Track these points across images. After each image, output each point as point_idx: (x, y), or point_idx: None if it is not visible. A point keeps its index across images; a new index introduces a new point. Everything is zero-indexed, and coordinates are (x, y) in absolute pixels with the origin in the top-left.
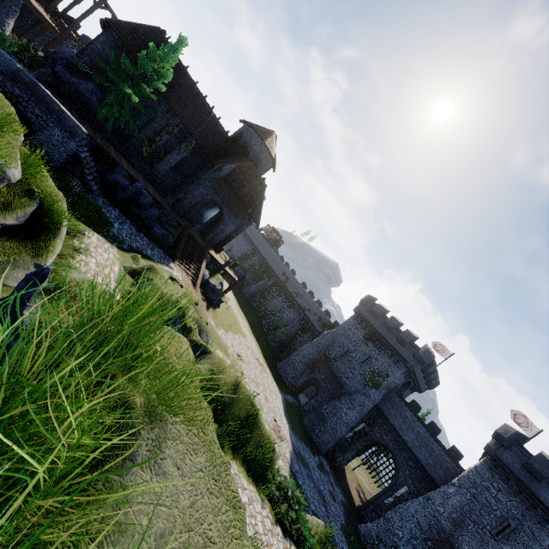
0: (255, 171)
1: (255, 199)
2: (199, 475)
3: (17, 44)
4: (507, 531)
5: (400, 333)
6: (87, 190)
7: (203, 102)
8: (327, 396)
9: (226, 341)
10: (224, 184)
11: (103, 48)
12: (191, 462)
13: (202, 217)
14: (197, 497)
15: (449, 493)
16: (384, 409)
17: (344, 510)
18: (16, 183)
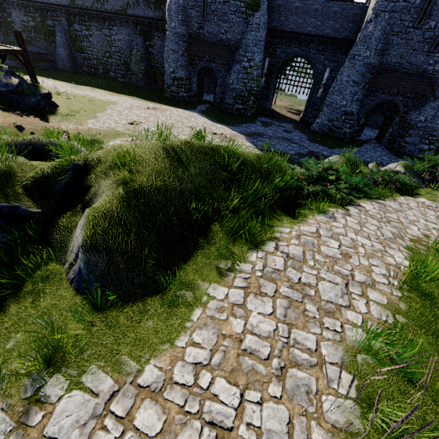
0: None
1: None
2: None
3: None
4: (429, 10)
5: None
6: None
7: None
8: (224, 72)
9: (106, 126)
10: None
11: None
12: None
13: None
14: None
15: (370, 32)
16: (275, 25)
17: (299, 131)
18: None
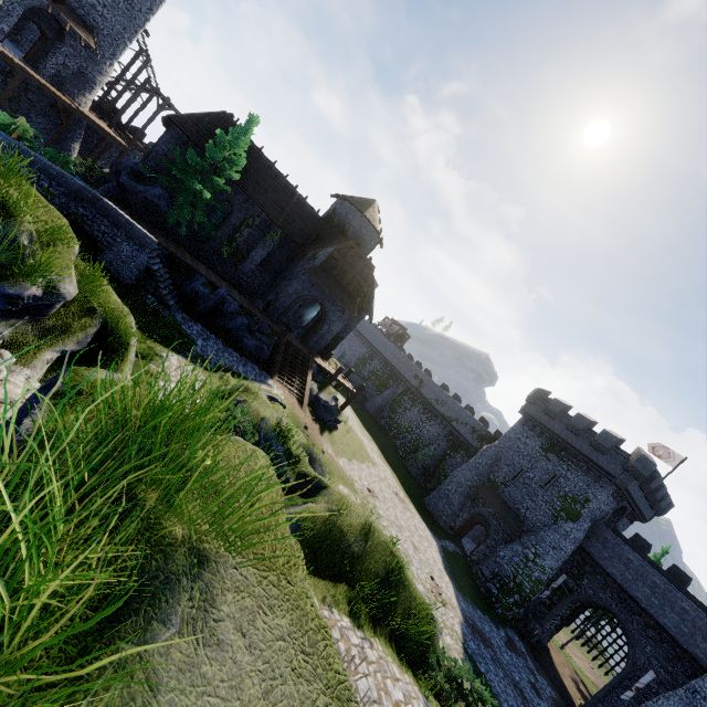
0: (357, 251)
1: (362, 285)
2: (278, 646)
3: (82, 165)
4: None
5: (594, 436)
6: (163, 306)
7: (285, 183)
8: (502, 538)
9: (350, 473)
10: (321, 274)
11: (168, 148)
12: (266, 626)
13: (302, 319)
14: (275, 681)
15: None
16: (592, 551)
17: None
18: (75, 302)
